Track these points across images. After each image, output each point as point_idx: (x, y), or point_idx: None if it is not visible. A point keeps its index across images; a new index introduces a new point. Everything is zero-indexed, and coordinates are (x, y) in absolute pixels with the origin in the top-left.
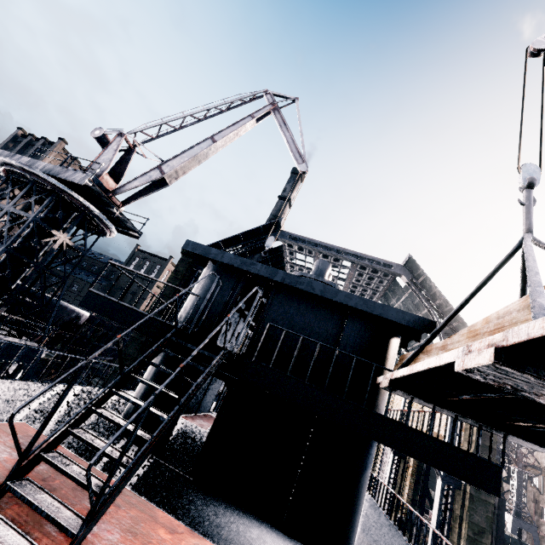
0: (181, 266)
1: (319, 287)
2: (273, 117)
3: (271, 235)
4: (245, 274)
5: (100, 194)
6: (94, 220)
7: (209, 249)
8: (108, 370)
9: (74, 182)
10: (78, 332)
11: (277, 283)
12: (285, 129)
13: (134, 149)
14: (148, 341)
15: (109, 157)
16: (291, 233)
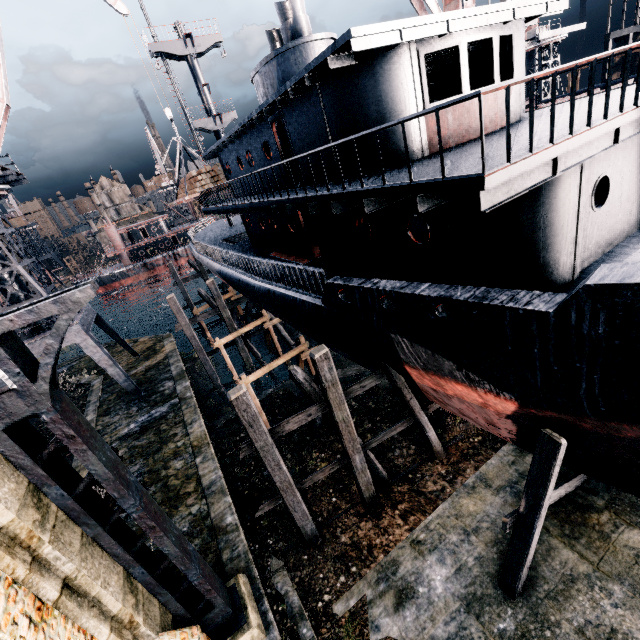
0: None
1: None
2: None
3: None
4: None
5: None
6: None
7: None
8: None
9: None
10: None
11: None
12: None
13: None
14: None
15: None
16: None
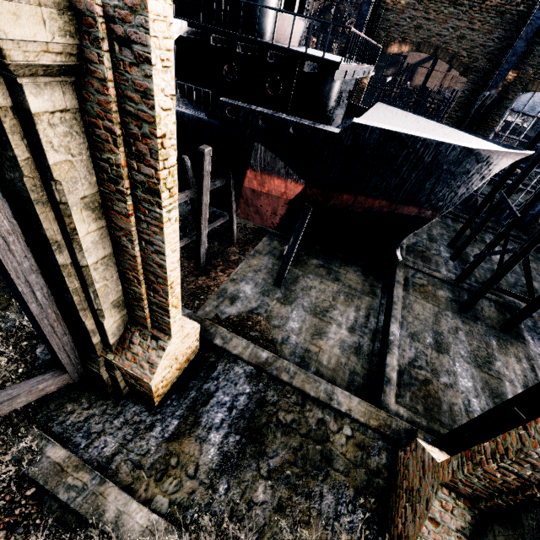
0: None
1: None
2: None
3: None
4: None
5: None
6: None
7: None
8: None
9: None
10: None
11: None
12: None
13: None
14: None
15: None
16: None
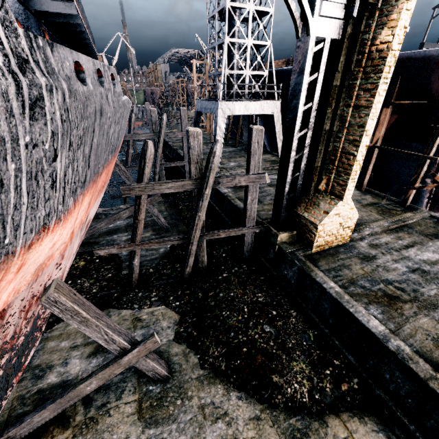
0: None
1: None
2: None
3: None
4: None
5: None
6: None
7: None
8: None
9: None
10: None
11: None
12: None
13: None
14: None
15: None
16: None
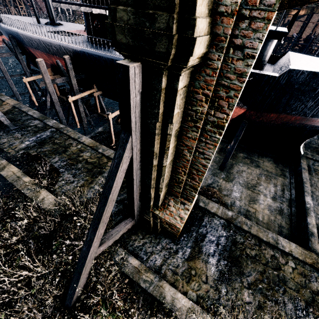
0: None
1: None
2: None
3: None
4: None
5: None
6: None
7: None
8: None
9: None
10: None
11: None
12: None
13: None
14: None
15: None
16: None
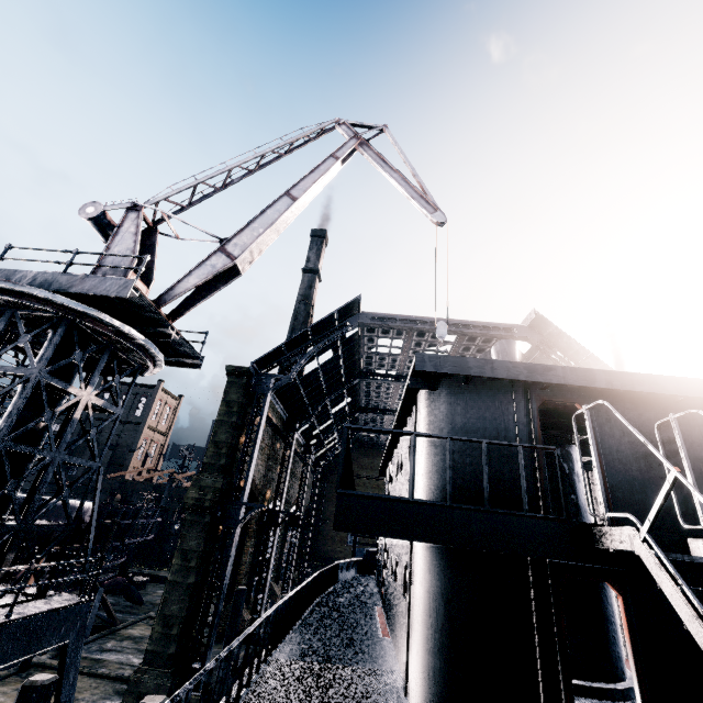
0: (233, 393)
1: (669, 382)
2: (363, 154)
3: (348, 321)
4: (530, 388)
5: (144, 308)
6: (125, 353)
7: (463, 360)
8: (124, 578)
9: (92, 297)
10: (85, 539)
11: (586, 391)
12: (389, 169)
13: (156, 228)
14: (215, 519)
15: (128, 247)
16: (375, 313)
